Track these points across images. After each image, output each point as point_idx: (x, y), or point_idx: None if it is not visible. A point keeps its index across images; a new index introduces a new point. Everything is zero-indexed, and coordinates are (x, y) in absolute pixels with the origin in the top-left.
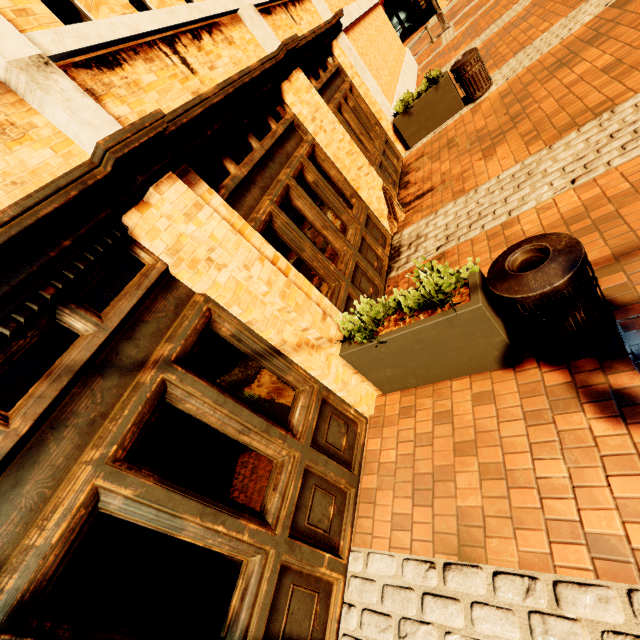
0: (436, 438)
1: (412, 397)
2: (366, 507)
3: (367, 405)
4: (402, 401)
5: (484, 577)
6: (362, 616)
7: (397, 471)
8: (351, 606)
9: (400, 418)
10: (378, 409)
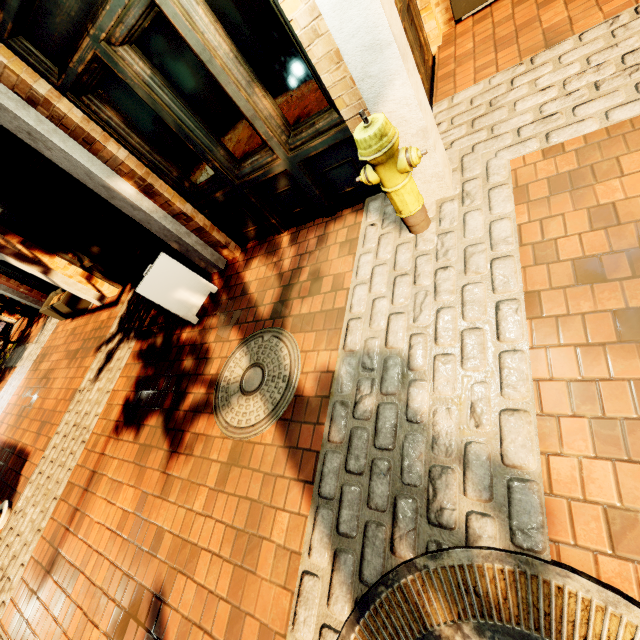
0: (516, 16)
1: (486, 12)
2: (444, 85)
3: (438, 30)
4: (474, 20)
5: (571, 41)
6: (452, 120)
7: (475, 52)
8: (440, 124)
9: (473, 29)
10: (446, 38)
